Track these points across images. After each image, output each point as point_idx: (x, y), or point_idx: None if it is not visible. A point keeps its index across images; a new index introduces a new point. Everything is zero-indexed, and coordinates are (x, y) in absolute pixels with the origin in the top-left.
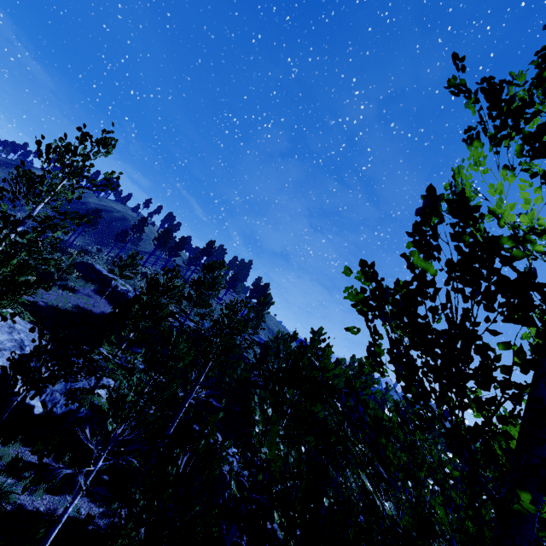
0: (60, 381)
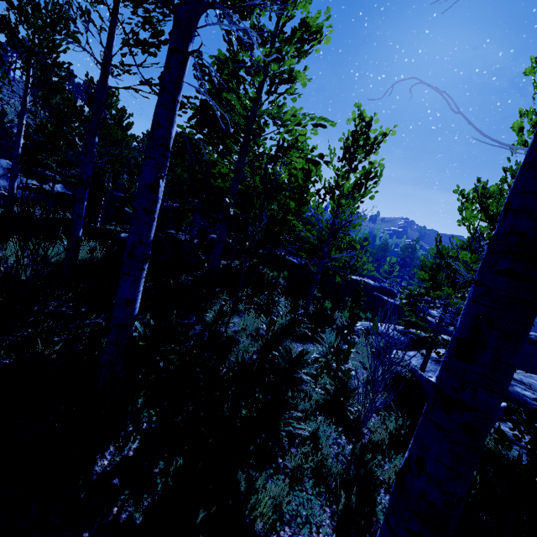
0: (2, 180)
